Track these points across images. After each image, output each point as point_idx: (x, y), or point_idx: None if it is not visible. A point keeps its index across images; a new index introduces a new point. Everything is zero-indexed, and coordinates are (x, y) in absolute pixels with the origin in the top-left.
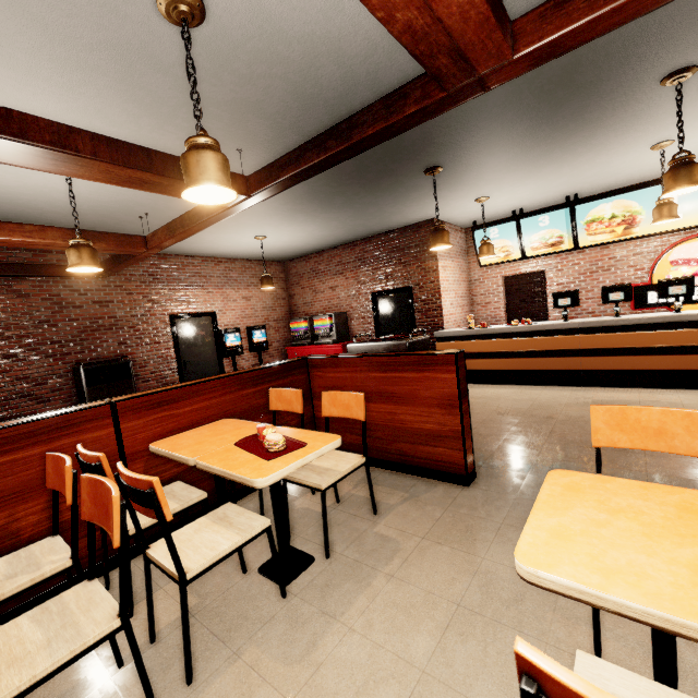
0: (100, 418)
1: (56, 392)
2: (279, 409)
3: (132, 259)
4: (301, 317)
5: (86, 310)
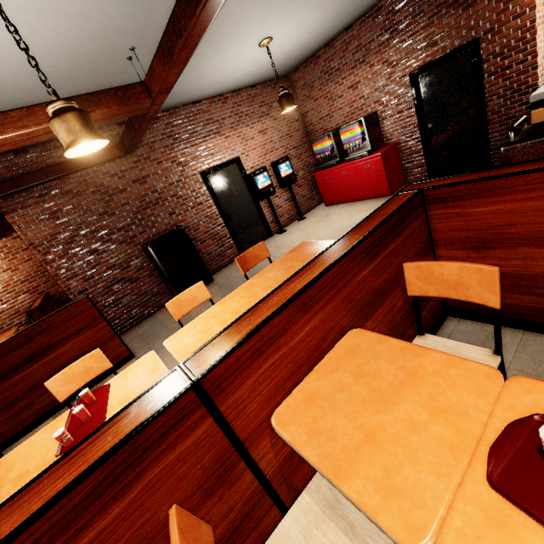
0: (186, 414)
1: (140, 271)
2: (429, 295)
3: (143, 120)
4: (324, 135)
5: (131, 191)
